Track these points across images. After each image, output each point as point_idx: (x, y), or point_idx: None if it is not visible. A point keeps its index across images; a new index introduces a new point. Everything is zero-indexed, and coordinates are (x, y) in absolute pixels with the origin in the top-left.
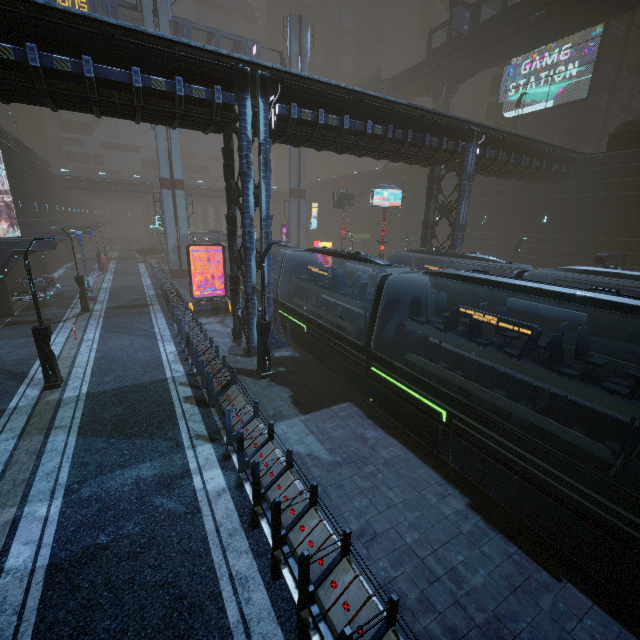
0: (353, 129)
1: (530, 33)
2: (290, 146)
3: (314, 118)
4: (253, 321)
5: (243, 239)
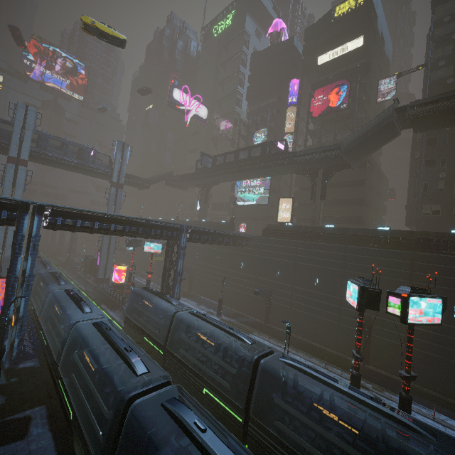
0: (102, 227)
1: (236, 174)
2: (108, 205)
3: (74, 223)
4: (4, 343)
5: (7, 289)
